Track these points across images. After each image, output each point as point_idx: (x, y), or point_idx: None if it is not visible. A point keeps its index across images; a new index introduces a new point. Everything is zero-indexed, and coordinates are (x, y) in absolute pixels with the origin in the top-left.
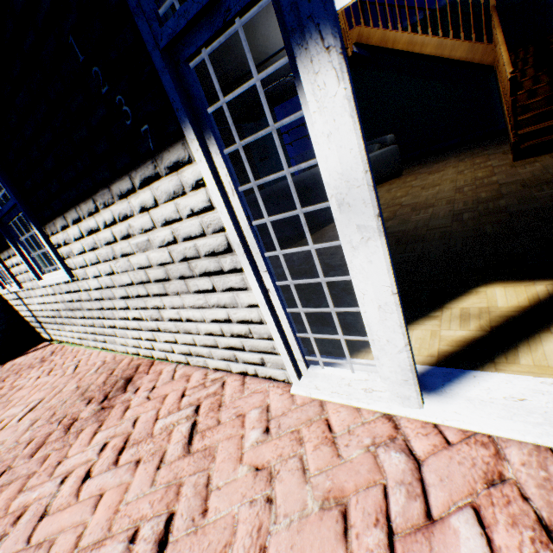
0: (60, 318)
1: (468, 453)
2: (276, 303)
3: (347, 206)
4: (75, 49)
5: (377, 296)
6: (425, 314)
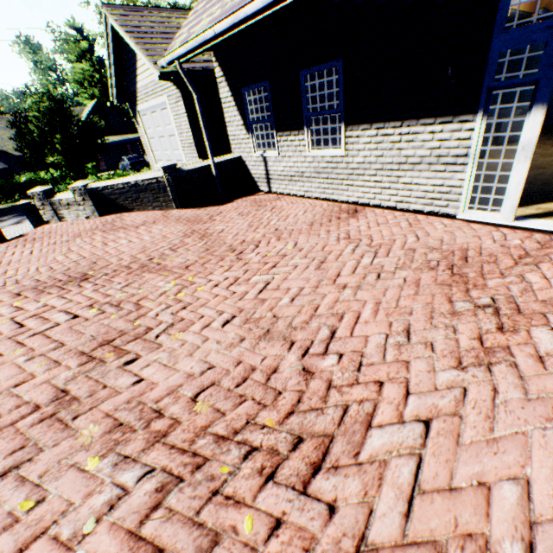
0: (298, 177)
1: (522, 234)
2: (471, 180)
3: (524, 150)
4: (447, 72)
5: (517, 179)
6: (520, 207)
